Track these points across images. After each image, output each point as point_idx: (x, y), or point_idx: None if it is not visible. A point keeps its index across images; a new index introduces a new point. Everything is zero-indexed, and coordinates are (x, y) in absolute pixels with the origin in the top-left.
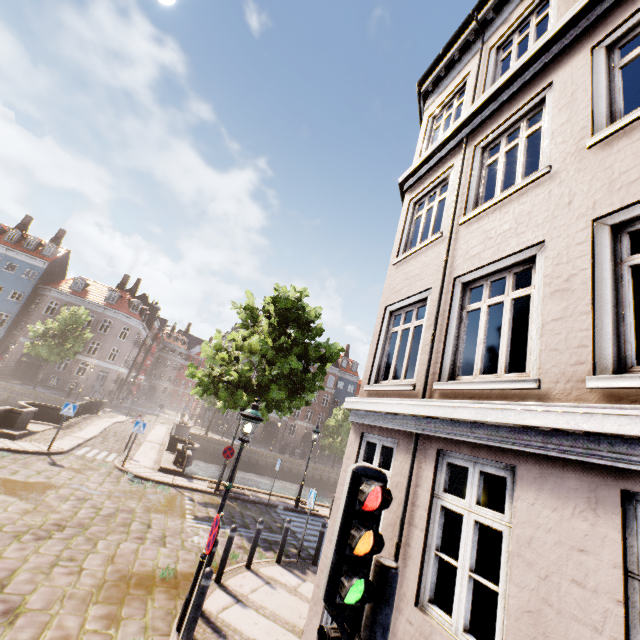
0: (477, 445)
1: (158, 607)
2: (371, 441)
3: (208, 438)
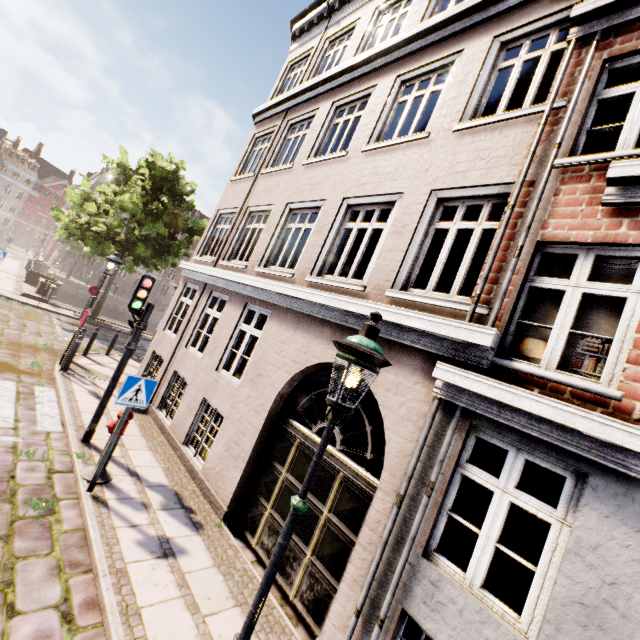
0: (223, 289)
1: (44, 357)
2: (190, 287)
3: (70, 282)
